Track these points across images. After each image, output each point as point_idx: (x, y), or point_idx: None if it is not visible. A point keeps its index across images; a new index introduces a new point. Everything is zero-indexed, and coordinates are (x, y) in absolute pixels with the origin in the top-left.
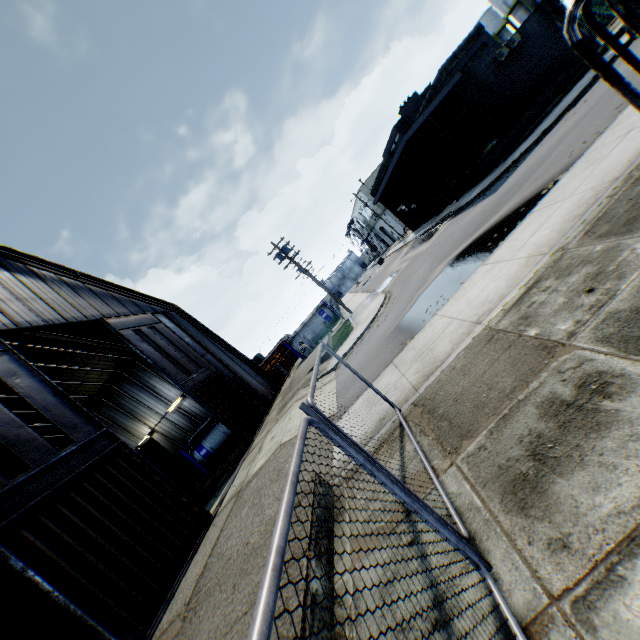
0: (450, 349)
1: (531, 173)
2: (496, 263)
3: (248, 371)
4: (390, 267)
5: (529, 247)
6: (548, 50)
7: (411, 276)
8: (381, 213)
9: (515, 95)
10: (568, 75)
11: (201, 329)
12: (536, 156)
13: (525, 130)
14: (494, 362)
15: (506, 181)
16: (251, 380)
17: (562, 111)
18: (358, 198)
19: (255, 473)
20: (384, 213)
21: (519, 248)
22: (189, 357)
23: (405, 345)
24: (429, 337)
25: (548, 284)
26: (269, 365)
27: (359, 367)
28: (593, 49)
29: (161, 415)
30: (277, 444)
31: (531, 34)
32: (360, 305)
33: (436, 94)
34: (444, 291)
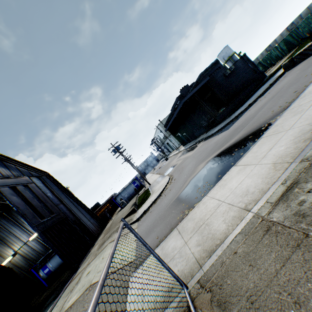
0: (226, 229)
1: (249, 120)
2: (246, 165)
3: (86, 215)
4: (171, 162)
5: (271, 157)
6: (246, 74)
7: (184, 168)
8: (168, 136)
9: (232, 90)
10: (255, 85)
11: (61, 188)
12: (248, 114)
13: (238, 105)
14: (285, 261)
15: (233, 124)
16: (87, 221)
17: (257, 96)
18: (158, 128)
19: (66, 310)
20: (169, 136)
21: (262, 157)
22: (47, 206)
23: (184, 213)
24: (204, 213)
25: (311, 186)
26: (101, 211)
27: (152, 223)
28: (264, 77)
29: (24, 242)
30: (88, 282)
31: (239, 66)
32: (155, 181)
33: (197, 85)
34: (207, 179)
